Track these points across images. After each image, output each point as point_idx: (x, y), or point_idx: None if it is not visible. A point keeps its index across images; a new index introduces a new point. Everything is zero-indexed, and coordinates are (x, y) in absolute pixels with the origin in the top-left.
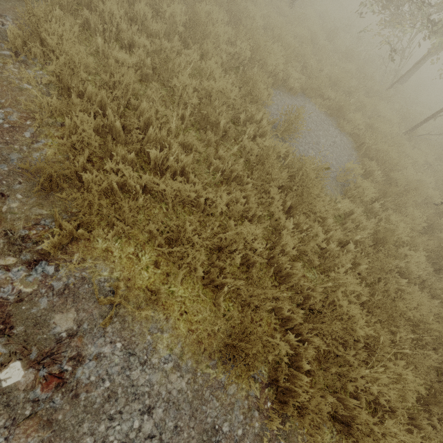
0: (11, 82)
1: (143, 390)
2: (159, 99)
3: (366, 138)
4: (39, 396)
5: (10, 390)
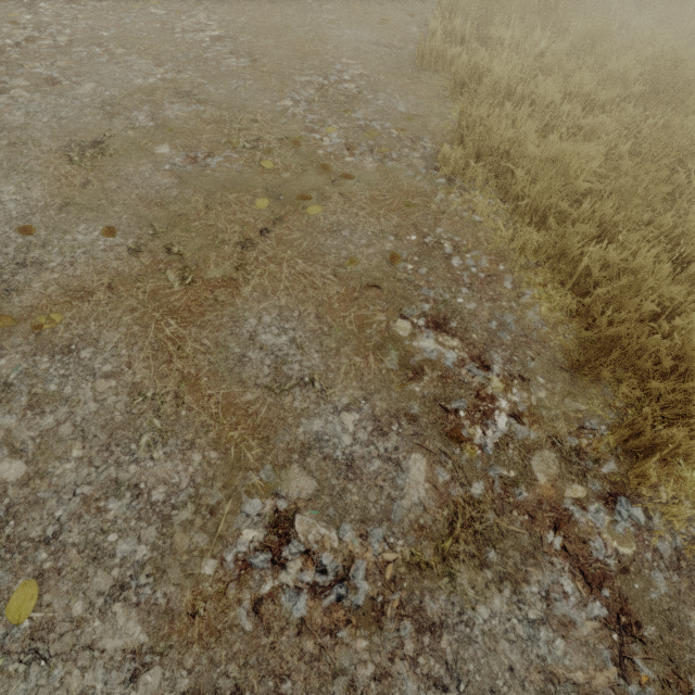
0: (461, 216)
1: None
2: (663, 203)
3: None
4: None
5: None
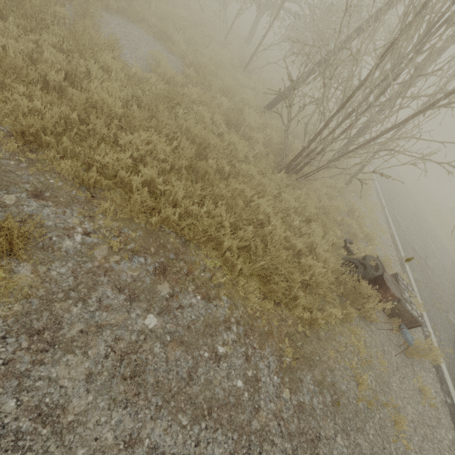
0: None
1: None
2: None
3: (188, 55)
4: None
5: None
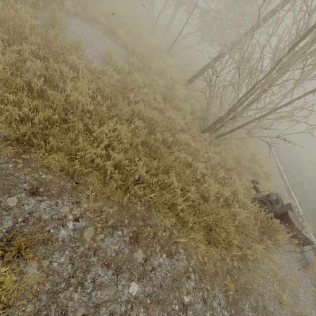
0: None
1: None
2: None
3: (130, 45)
4: None
5: None
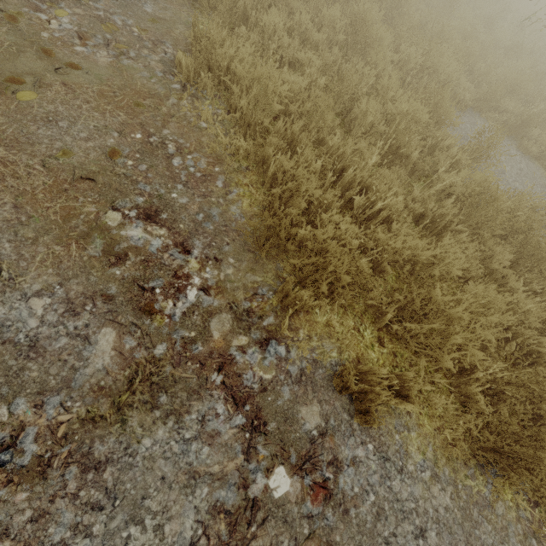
0: (189, 122)
1: (409, 507)
2: (341, 129)
3: None
4: (311, 510)
5: (283, 502)
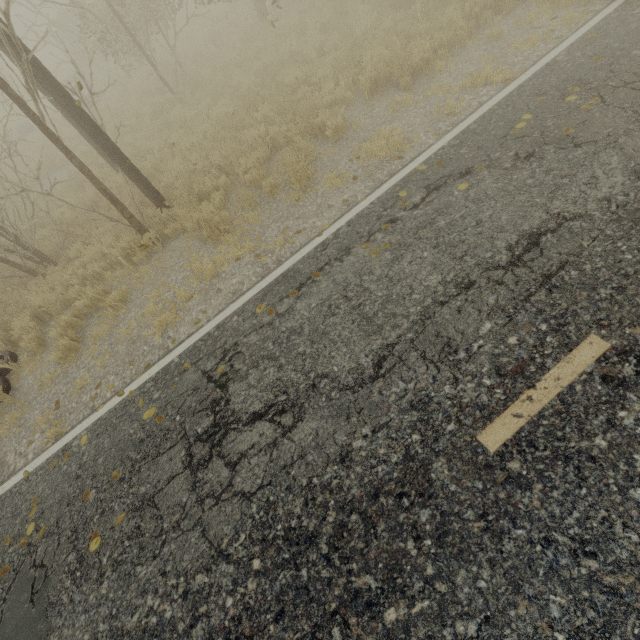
0: None
1: None
2: None
3: None
4: None
5: None
